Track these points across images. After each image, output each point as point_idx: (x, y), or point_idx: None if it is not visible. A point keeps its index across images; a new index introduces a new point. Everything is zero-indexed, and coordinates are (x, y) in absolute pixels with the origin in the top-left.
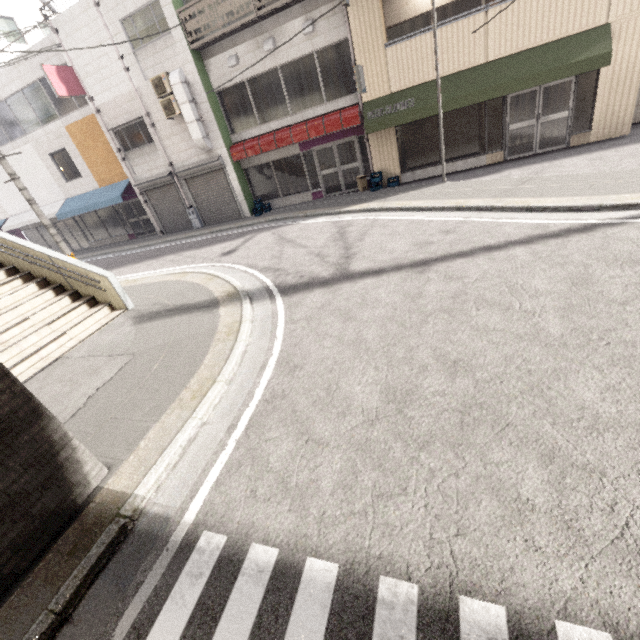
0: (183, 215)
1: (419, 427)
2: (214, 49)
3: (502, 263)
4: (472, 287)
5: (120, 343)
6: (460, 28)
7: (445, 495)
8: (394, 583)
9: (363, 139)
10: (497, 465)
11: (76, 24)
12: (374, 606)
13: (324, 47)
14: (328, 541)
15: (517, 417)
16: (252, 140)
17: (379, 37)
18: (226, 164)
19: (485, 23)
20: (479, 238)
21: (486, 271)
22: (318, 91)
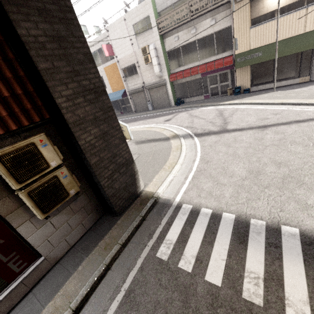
0: (145, 104)
1: (264, 182)
2: (168, 34)
3: (305, 128)
4: (288, 137)
5: (132, 150)
6: (291, 17)
7: (275, 201)
8: (256, 220)
9: (233, 71)
10: (298, 194)
11: (115, 28)
12: (249, 225)
13: (219, 30)
14: (230, 209)
15: (308, 181)
16: (180, 72)
17: (247, 24)
18: (167, 83)
19: (306, 14)
20: (293, 117)
21: (296, 131)
22: (213, 50)
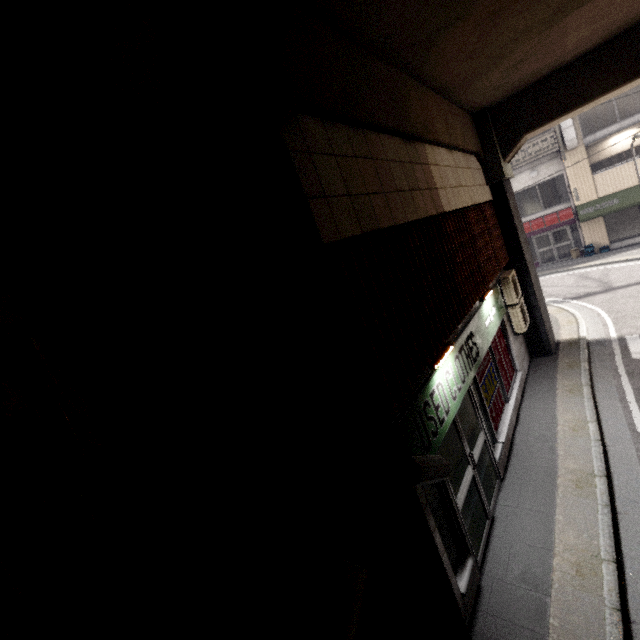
0: None
1: None
2: None
3: None
4: None
5: None
6: None
7: None
8: None
9: (573, 227)
10: None
11: None
12: None
13: (543, 182)
14: None
15: None
16: None
17: (587, 171)
18: None
19: None
20: None
21: None
22: (537, 204)
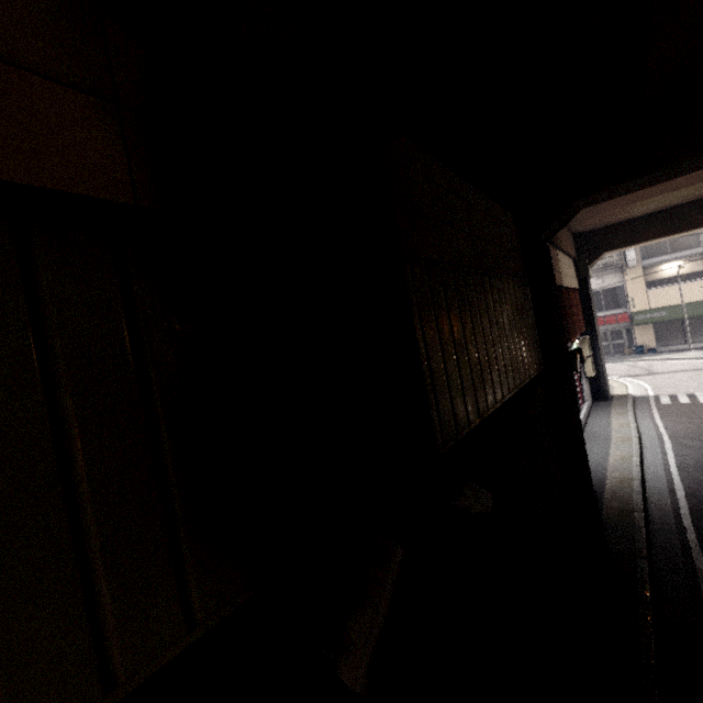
0: None
1: None
2: None
3: None
4: None
5: None
6: (692, 285)
7: None
8: None
9: (628, 329)
10: None
11: None
12: None
13: (607, 289)
14: (698, 393)
15: None
16: None
17: (642, 287)
18: None
19: None
20: None
21: None
22: (600, 306)
